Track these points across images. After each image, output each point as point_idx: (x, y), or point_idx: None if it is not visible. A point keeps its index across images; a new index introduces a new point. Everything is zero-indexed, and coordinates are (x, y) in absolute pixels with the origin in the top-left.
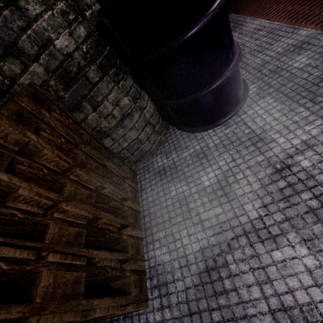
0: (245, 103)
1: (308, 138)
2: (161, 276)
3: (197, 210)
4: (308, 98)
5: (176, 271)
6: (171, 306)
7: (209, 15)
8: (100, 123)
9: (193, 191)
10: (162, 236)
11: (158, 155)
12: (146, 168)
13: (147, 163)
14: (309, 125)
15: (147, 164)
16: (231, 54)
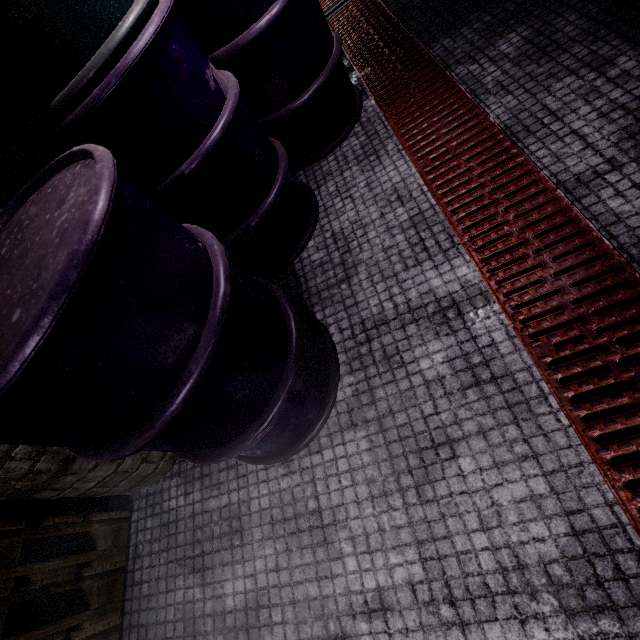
0: (326, 423)
1: (386, 585)
2: None
3: None
4: (415, 477)
5: None
6: None
7: (158, 425)
8: (12, 486)
9: (208, 608)
10: None
11: (173, 476)
12: (151, 502)
13: (153, 488)
14: (397, 552)
15: (153, 490)
16: (266, 395)
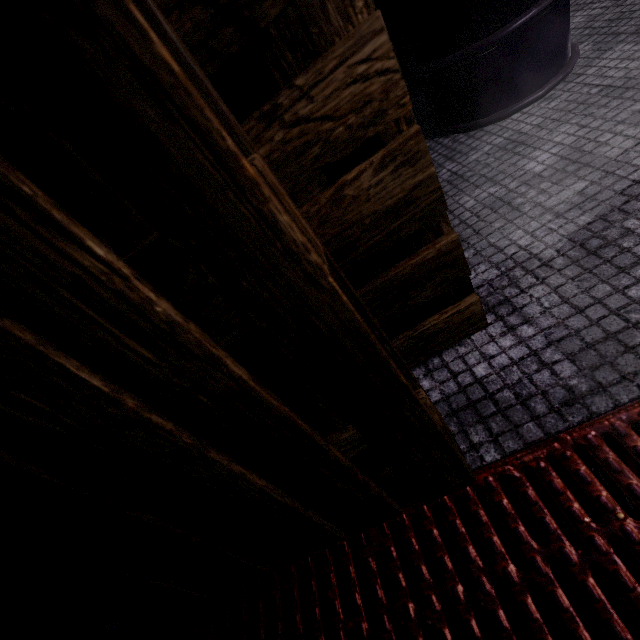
0: (575, 66)
1: None
2: (491, 297)
3: (533, 201)
4: None
5: (523, 279)
6: (531, 319)
7: None
8: None
9: (513, 186)
10: (469, 256)
11: None
12: None
13: None
14: None
15: None
16: None
